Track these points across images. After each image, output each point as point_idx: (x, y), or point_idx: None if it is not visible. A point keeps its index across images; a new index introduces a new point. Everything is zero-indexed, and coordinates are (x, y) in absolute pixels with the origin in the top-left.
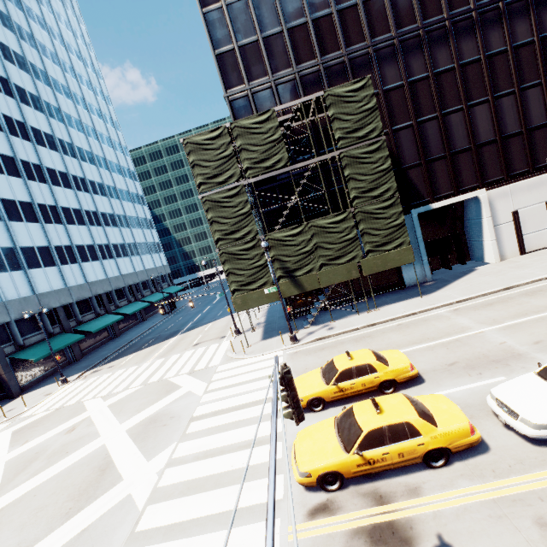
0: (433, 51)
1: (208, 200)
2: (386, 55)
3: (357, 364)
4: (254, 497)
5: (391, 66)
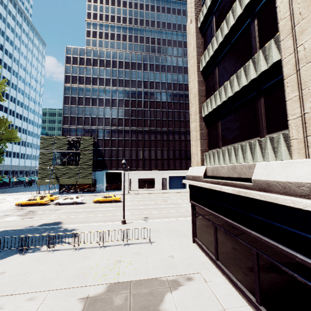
0: (119, 134)
1: (42, 152)
2: (107, 131)
3: (45, 195)
4: (6, 207)
5: (108, 134)
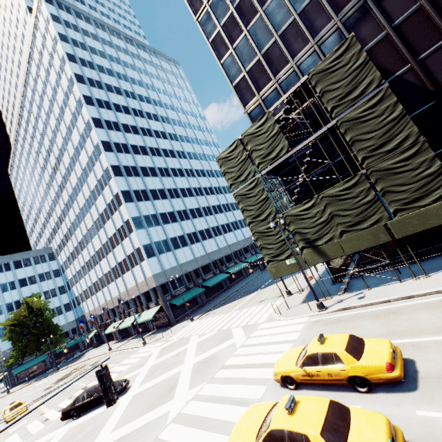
0: None
1: (238, 195)
2: None
3: (323, 351)
4: None
5: None
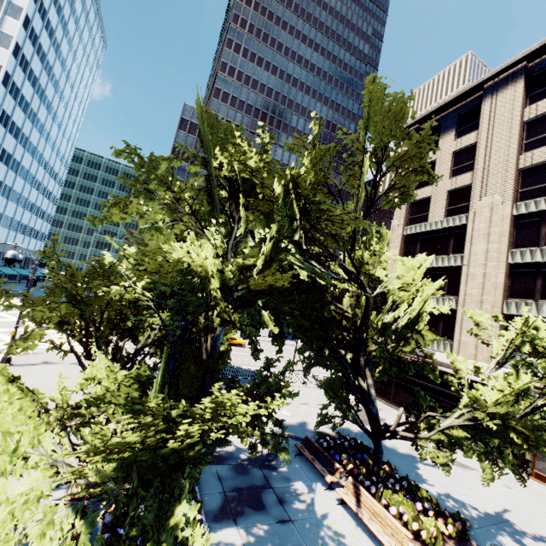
0: None
1: None
2: None
3: None
4: None
5: None
